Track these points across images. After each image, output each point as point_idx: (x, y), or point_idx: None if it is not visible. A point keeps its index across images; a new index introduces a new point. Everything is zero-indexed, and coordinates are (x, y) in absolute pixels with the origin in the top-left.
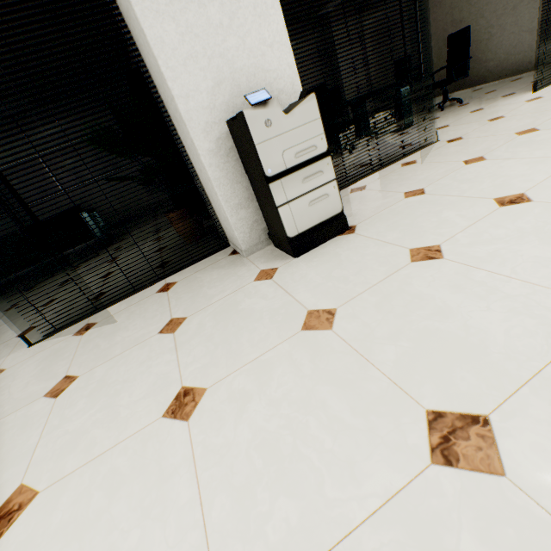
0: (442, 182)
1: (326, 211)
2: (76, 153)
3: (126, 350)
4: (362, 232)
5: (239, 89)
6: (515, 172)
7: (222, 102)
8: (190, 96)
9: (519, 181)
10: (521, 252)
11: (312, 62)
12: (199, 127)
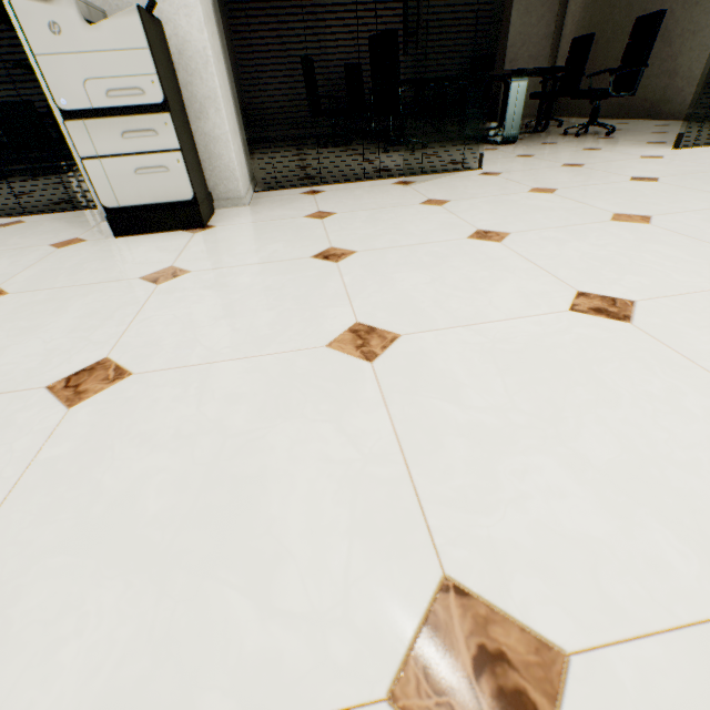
0: (359, 214)
1: (167, 191)
2: None
3: None
4: (201, 235)
5: None
6: (414, 228)
7: None
8: None
9: (390, 238)
10: (196, 305)
11: (474, 1)
12: None
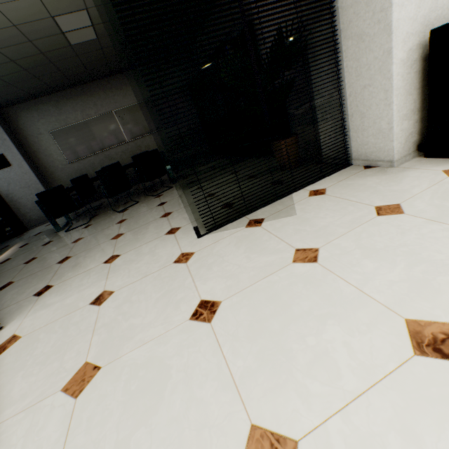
0: None
1: None
2: (141, 111)
3: (353, 228)
4: None
5: (436, 4)
6: None
7: (421, 15)
8: (403, 6)
9: None
10: None
11: None
12: (400, 37)
